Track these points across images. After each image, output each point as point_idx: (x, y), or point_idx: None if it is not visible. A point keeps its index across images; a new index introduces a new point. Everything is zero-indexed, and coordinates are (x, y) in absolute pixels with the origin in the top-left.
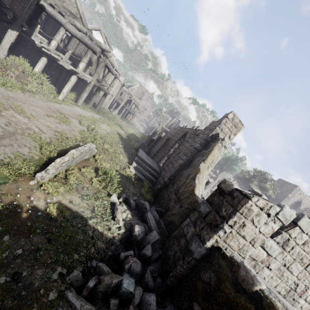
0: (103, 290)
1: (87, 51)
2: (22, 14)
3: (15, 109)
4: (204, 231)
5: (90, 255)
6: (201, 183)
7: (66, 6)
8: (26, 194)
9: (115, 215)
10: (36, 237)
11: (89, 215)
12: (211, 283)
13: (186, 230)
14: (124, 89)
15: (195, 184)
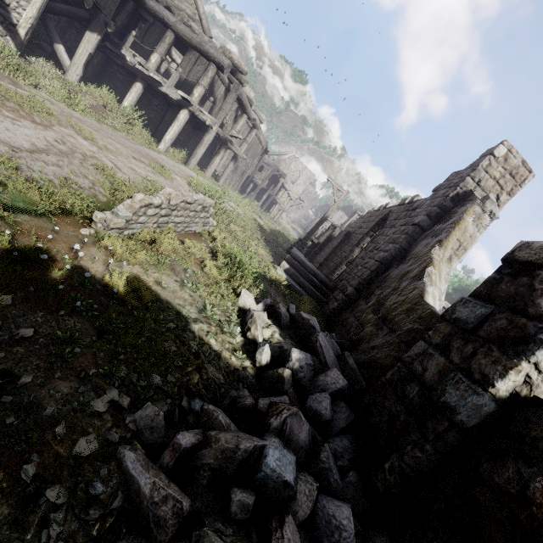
0: (215, 464)
1: (209, 65)
2: (107, 3)
3: (78, 131)
4: (481, 357)
5: (189, 387)
6: (438, 286)
7: (178, 4)
8: (69, 245)
9: (248, 327)
10: (72, 318)
11: (193, 315)
12: (531, 495)
13: (419, 365)
14: (267, 161)
15: (424, 285)
